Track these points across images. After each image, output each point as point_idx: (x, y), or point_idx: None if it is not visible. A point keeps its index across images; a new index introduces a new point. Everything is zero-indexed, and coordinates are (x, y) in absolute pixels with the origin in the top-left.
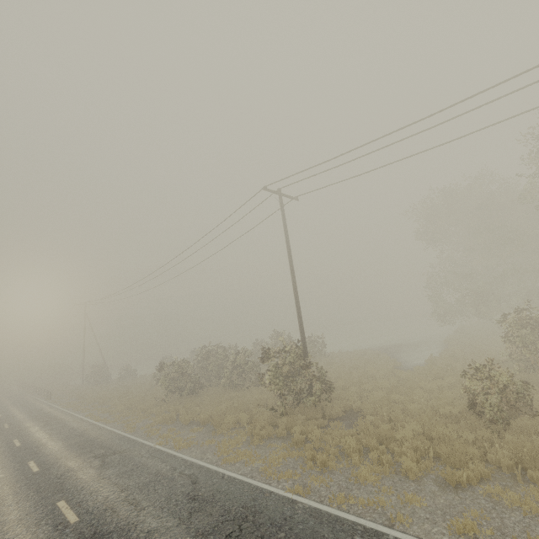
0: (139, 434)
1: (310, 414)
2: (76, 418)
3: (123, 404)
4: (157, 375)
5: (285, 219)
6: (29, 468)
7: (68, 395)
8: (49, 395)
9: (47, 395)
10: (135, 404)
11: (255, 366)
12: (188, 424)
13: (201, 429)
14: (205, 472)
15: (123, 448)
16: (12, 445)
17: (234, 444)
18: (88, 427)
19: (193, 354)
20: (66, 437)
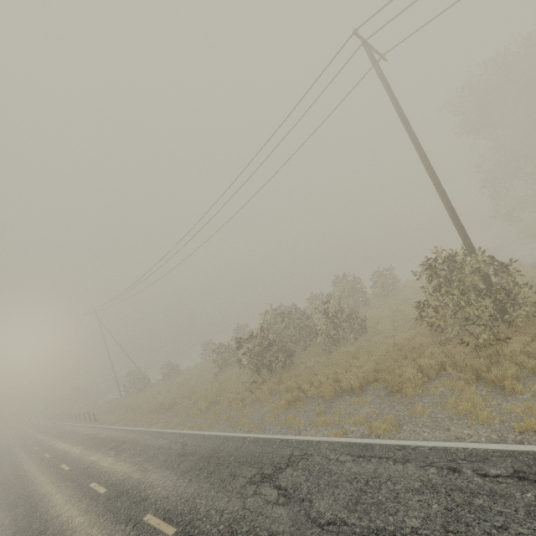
0: (274, 430)
1: (531, 333)
2: (153, 434)
3: (202, 401)
4: (216, 360)
5: (387, 82)
6: (154, 530)
7: (115, 411)
8: (92, 417)
9: (89, 418)
10: (216, 397)
11: (354, 312)
12: (332, 399)
13: (367, 398)
14: (535, 461)
15: (283, 456)
16: (93, 494)
17: (481, 401)
18: (184, 440)
19: (237, 331)
20: (167, 462)
